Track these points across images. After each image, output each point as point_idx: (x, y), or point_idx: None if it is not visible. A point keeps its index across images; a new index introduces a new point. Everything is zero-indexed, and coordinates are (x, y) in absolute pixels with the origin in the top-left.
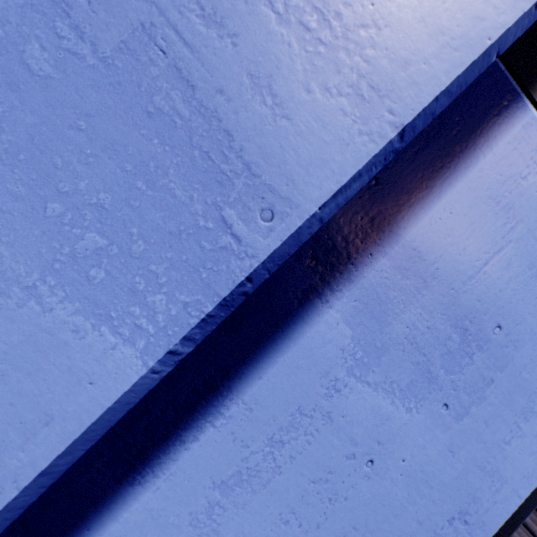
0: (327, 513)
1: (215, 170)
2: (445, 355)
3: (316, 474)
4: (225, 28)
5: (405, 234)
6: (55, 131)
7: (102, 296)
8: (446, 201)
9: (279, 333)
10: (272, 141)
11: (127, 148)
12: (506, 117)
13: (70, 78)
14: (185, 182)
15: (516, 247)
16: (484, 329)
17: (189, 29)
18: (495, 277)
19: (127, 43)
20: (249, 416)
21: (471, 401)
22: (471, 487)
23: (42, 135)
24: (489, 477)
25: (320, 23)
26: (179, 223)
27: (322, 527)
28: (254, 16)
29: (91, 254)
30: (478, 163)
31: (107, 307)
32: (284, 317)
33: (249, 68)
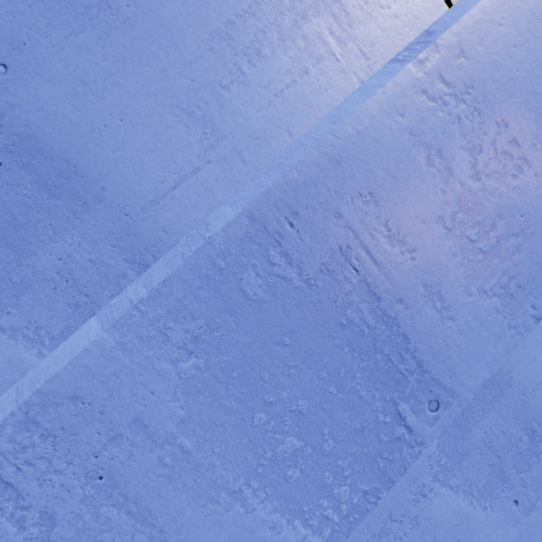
0: None
1: (393, 370)
2: (516, 455)
3: None
4: (406, 245)
5: None
6: (264, 348)
7: (296, 493)
8: None
9: None
10: (439, 340)
11: (323, 357)
12: None
13: (278, 299)
14: (368, 383)
15: None
16: None
17: (377, 248)
18: None
19: (327, 264)
20: None
21: (537, 496)
22: None
23: (253, 352)
24: None
25: (481, 234)
26: (363, 420)
27: None
28: (429, 232)
29: (288, 456)
30: None
31: (300, 502)
32: None
33: (424, 278)
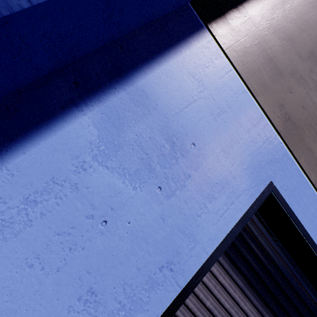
0: (67, 259)
1: None
2: (160, 156)
3: (61, 228)
4: None
5: (138, 81)
6: None
7: None
8: (163, 69)
9: (44, 125)
10: None
11: None
12: (197, 36)
13: None
14: None
15: (203, 102)
16: (185, 144)
17: None
18: (191, 116)
19: None
20: (10, 180)
21: (176, 187)
22: (176, 245)
23: None
24: (187, 238)
25: None
26: None
27: (62, 271)
28: None
29: None
30: (182, 54)
31: None
32: (49, 115)
33: None
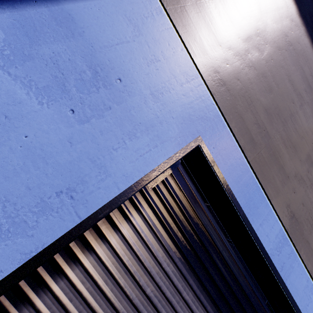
0: None
1: None
2: (79, 80)
3: None
4: None
5: (65, 4)
6: None
7: None
8: (97, 3)
9: None
10: None
11: None
12: None
13: None
14: None
15: (136, 45)
16: (110, 77)
17: None
18: (121, 53)
19: None
20: None
21: (92, 115)
22: (82, 173)
23: None
24: (98, 168)
25: None
26: None
27: None
28: None
29: None
30: None
31: None
32: None
33: None
